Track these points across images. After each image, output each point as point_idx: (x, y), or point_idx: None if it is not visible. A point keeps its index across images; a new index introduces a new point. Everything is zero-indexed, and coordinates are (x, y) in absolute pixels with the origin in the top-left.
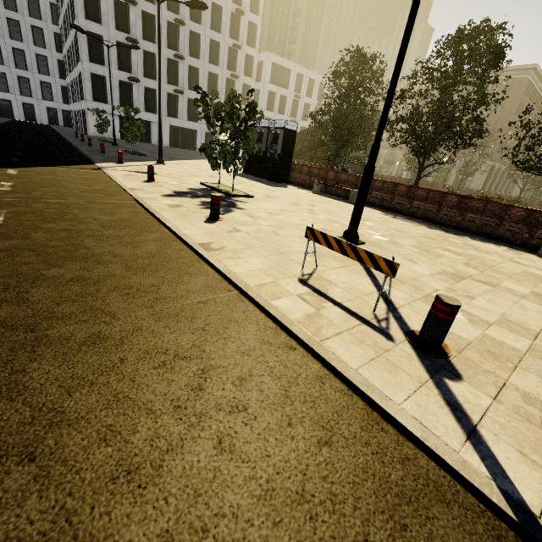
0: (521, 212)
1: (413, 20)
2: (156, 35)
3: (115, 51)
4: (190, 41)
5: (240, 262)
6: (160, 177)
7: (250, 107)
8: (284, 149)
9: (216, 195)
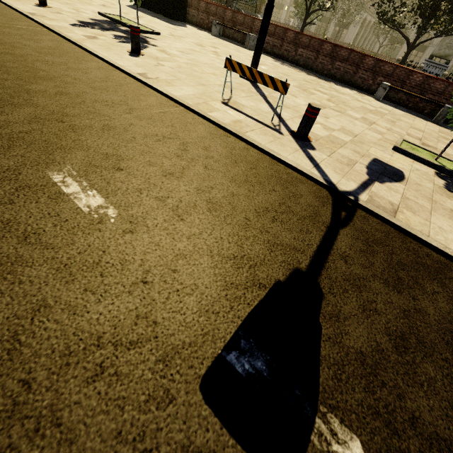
0: (371, 61)
1: None
2: None
3: None
4: None
5: (176, 89)
6: (49, 1)
7: None
8: None
9: (135, 25)
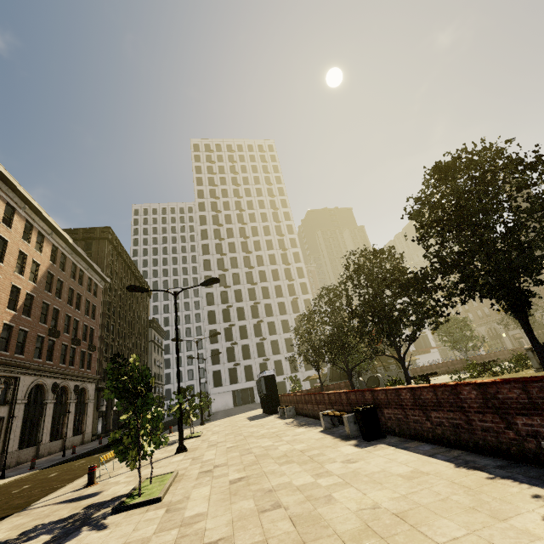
0: (326, 396)
1: (177, 357)
2: (248, 334)
3: (226, 353)
4: (269, 327)
5: (96, 473)
6: (172, 437)
7: (182, 390)
8: (268, 389)
9: None
